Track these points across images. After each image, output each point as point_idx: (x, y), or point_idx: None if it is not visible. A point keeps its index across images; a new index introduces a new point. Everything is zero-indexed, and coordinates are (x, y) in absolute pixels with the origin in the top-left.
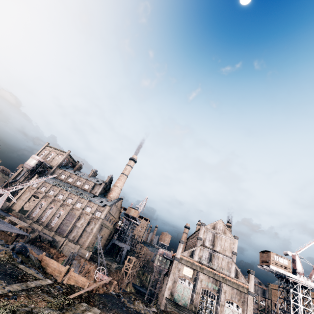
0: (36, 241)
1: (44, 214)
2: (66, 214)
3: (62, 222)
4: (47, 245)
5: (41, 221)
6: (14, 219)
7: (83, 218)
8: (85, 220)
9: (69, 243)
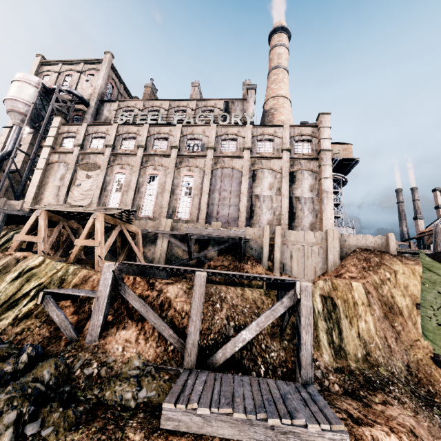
0: (177, 263)
1: (141, 200)
2: (209, 178)
3: (209, 201)
4: (224, 261)
5: (145, 218)
6: (66, 206)
7: (266, 171)
8: (275, 174)
9: (289, 234)
